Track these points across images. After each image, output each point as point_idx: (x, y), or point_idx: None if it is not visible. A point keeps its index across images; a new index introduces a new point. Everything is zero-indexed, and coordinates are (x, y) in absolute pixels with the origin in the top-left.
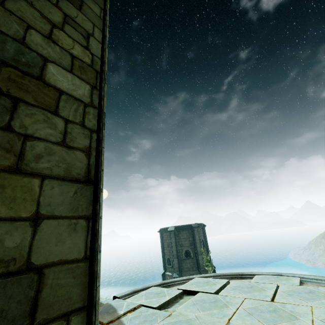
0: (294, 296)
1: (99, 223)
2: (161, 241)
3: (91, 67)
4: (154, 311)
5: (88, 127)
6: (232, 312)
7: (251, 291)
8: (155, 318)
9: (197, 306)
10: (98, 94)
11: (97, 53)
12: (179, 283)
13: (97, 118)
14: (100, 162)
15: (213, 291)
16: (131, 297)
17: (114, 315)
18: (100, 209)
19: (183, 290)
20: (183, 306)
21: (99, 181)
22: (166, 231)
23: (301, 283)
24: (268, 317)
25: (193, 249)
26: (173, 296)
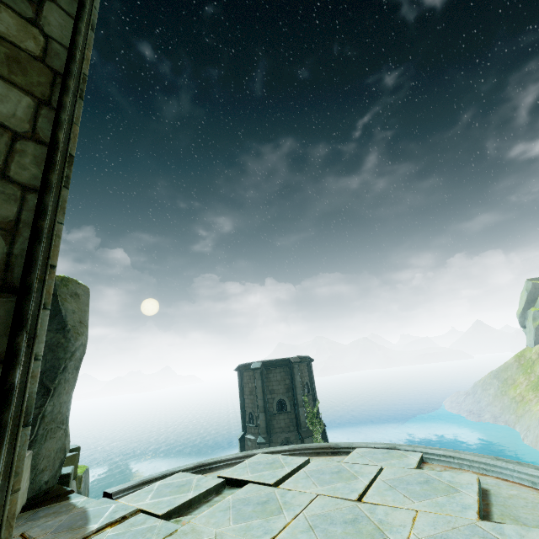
0: (397, 490)
1: (29, 369)
2: (239, 386)
3: (40, 62)
4: (156, 522)
5: (18, 180)
6: (284, 523)
7: (333, 481)
8: (149, 538)
9: (231, 513)
10: (52, 116)
11: (62, 36)
12: (229, 463)
13: (44, 164)
14: (38, 251)
15: (273, 481)
16: (131, 494)
17: (78, 533)
18: (38, 343)
19: (226, 478)
20: (207, 512)
21: (30, 287)
22: (249, 370)
23: (423, 463)
24: (338, 533)
25: (291, 398)
26: (203, 492)
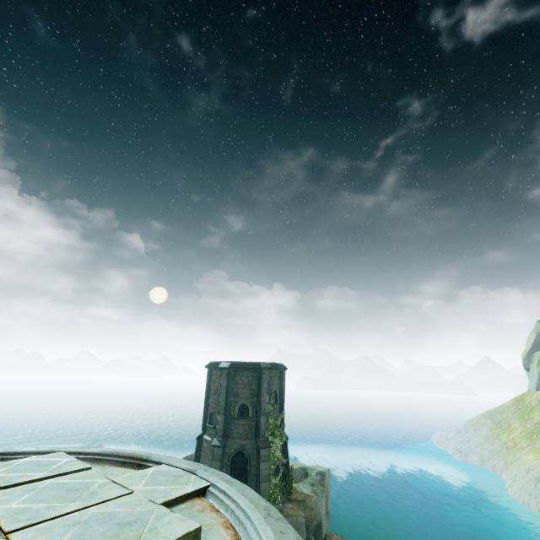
0: (77, 528)
1: None
2: (207, 384)
3: None
4: None
5: None
6: None
7: (45, 500)
8: None
9: None
10: None
11: None
12: (21, 457)
13: None
14: None
15: None
16: None
17: None
18: None
19: None
20: None
21: None
22: (217, 368)
23: (197, 497)
24: None
25: (255, 404)
26: None
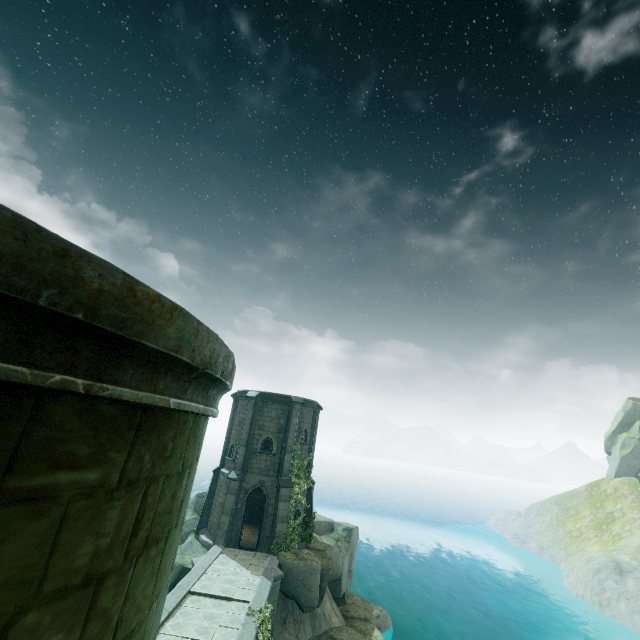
0: None
1: None
2: (231, 414)
3: None
4: None
5: None
6: None
7: None
8: None
9: None
10: None
11: None
12: None
13: None
14: None
15: None
16: None
17: None
18: None
19: None
20: None
21: None
22: (244, 398)
23: None
24: None
25: (281, 440)
26: None
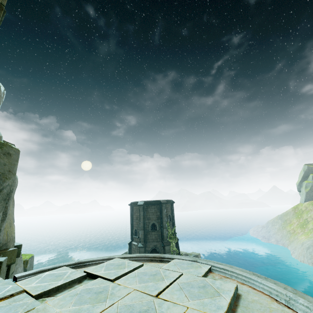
0: (183, 291)
1: None
2: (130, 214)
3: None
4: (29, 300)
5: None
6: (102, 309)
7: (148, 281)
8: (17, 311)
9: (75, 298)
10: None
11: None
12: (97, 262)
13: None
14: None
15: (113, 278)
16: (27, 279)
17: None
18: None
19: (88, 273)
20: (62, 296)
21: None
22: (136, 205)
23: (209, 272)
24: None
25: (159, 223)
26: (69, 281)
